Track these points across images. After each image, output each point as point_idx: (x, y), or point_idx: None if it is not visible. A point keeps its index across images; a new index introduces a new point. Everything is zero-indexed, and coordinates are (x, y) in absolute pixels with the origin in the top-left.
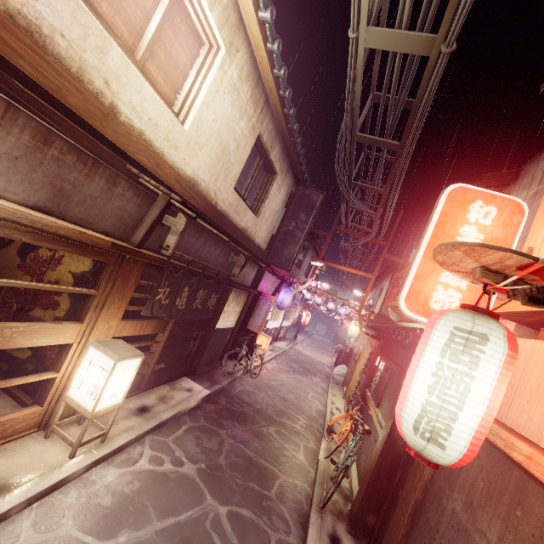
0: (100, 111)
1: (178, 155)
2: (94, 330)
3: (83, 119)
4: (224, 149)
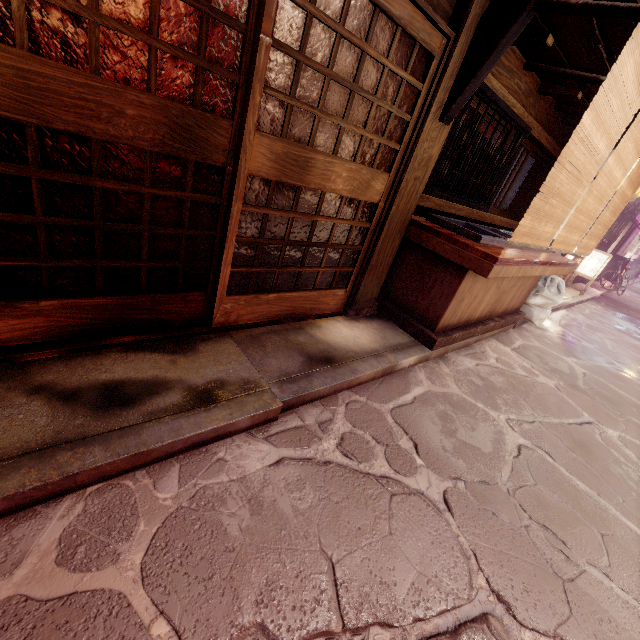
0: None
1: None
2: None
3: None
4: None
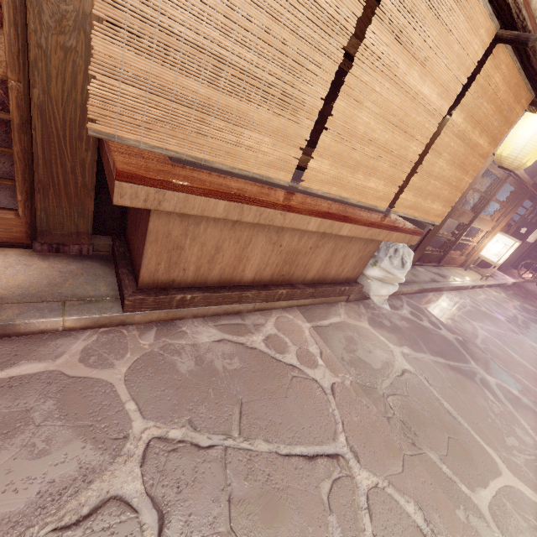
0: None
1: None
2: (498, 226)
3: None
4: None
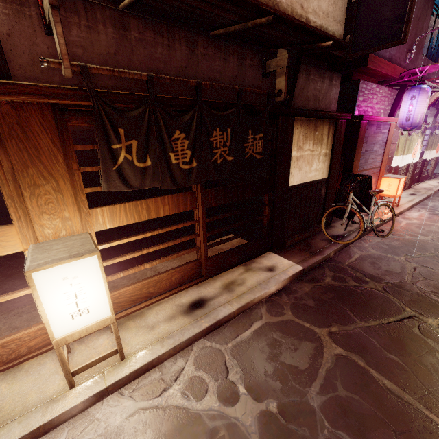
0: None
1: None
2: (37, 229)
3: None
4: None
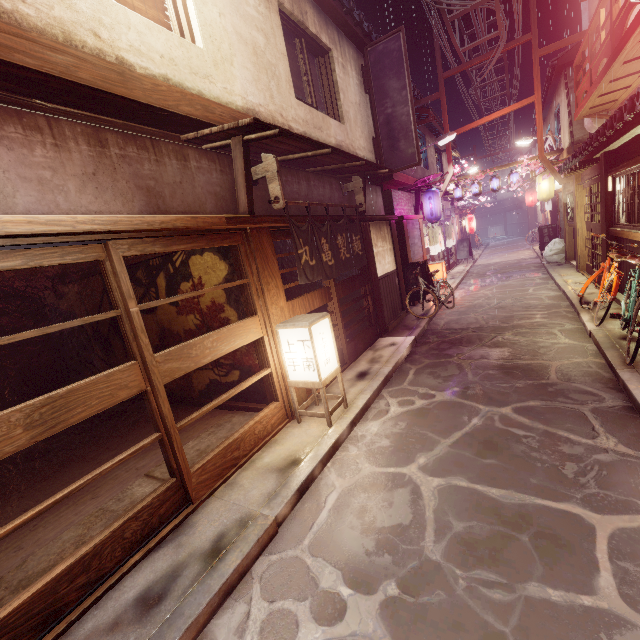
0: (115, 73)
1: (216, 86)
2: (271, 316)
3: (109, 93)
4: (254, 49)
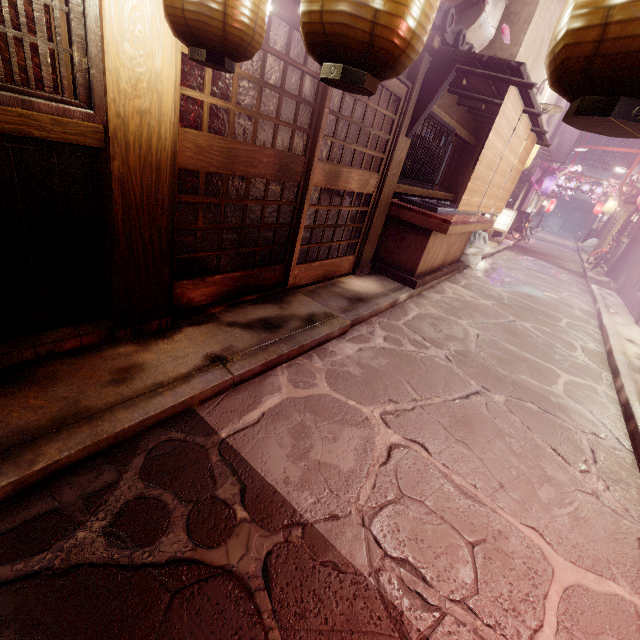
0: None
1: None
2: None
3: None
4: (550, 102)
